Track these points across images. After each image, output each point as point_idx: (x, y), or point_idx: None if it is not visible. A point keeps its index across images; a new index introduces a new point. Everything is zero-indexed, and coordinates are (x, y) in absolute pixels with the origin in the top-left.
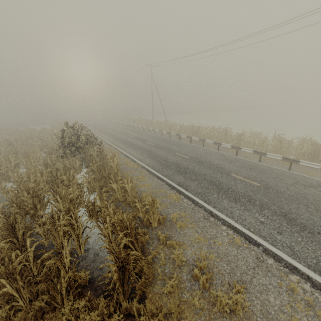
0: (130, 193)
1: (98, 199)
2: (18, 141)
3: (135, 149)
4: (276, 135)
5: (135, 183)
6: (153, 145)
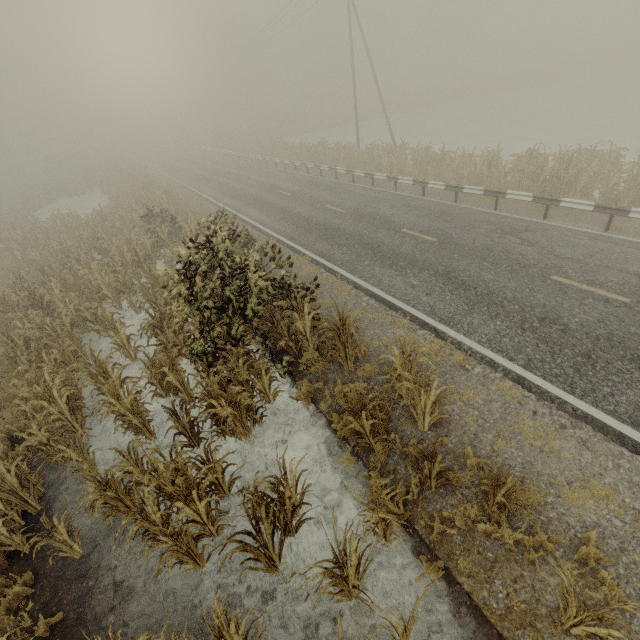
0: None
1: None
2: (49, 270)
3: (390, 265)
4: None
5: (532, 472)
6: (436, 241)
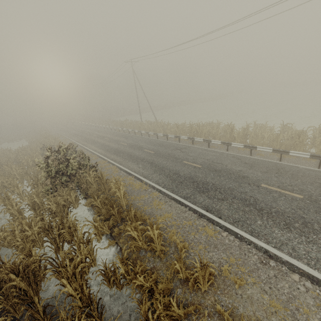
0: (157, 240)
1: (120, 267)
2: None
3: (135, 161)
4: (283, 125)
5: (152, 214)
6: (153, 153)
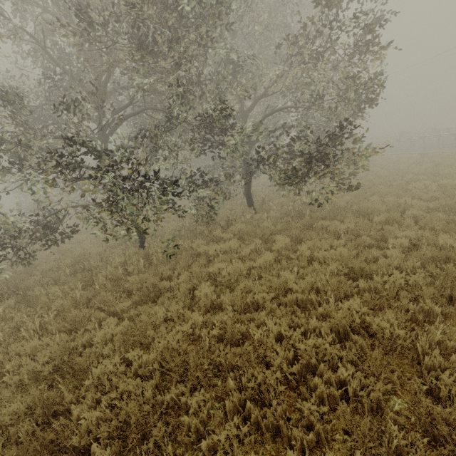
0: None
1: None
2: None
3: None
4: None
5: None
6: None
